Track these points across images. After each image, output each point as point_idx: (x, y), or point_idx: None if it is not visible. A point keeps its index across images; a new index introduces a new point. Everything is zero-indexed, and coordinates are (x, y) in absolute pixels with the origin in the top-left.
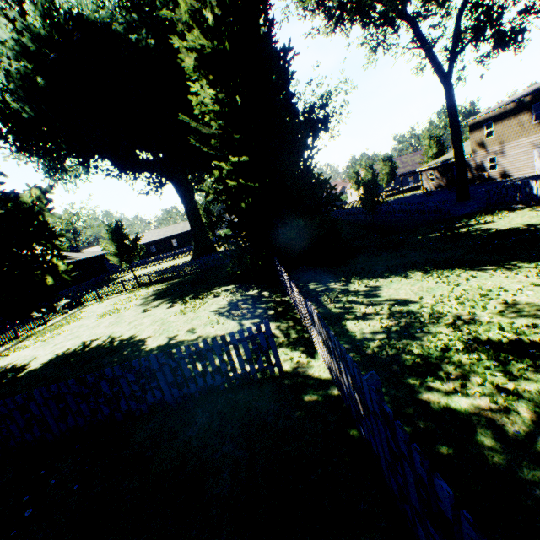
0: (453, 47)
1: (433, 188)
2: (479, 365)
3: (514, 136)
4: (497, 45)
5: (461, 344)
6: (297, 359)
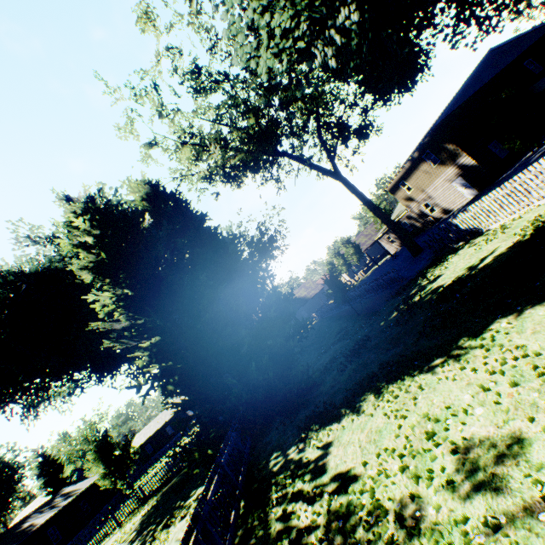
0: (327, 154)
1: (398, 247)
2: None
3: (427, 182)
4: (359, 138)
5: None
6: None
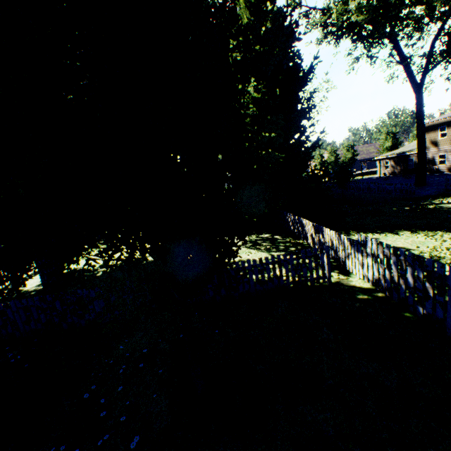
0: (426, 65)
1: (387, 174)
2: None
3: None
4: None
5: None
6: (336, 277)
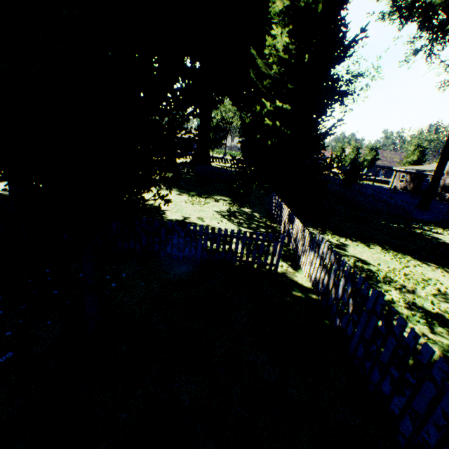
0: None
1: (399, 188)
2: (413, 318)
3: None
4: None
5: (403, 302)
6: (285, 268)
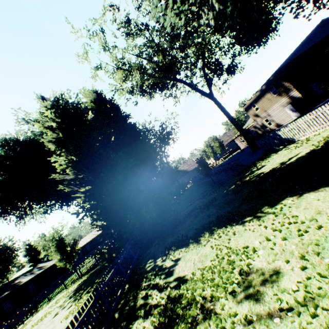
0: (207, 83)
1: (246, 145)
2: None
3: (269, 105)
4: (228, 74)
5: None
6: None
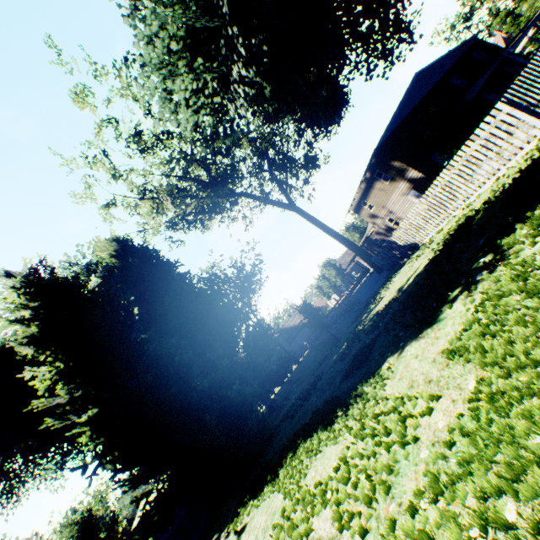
0: (280, 188)
1: None
2: None
3: (385, 198)
4: (307, 169)
5: None
6: None
